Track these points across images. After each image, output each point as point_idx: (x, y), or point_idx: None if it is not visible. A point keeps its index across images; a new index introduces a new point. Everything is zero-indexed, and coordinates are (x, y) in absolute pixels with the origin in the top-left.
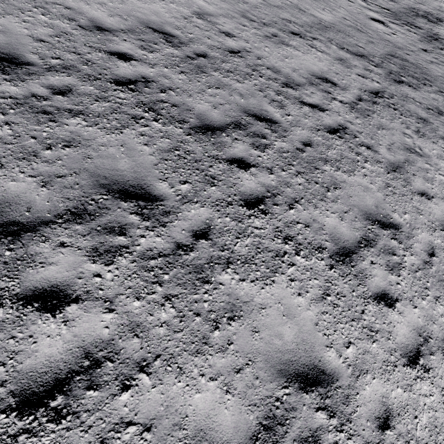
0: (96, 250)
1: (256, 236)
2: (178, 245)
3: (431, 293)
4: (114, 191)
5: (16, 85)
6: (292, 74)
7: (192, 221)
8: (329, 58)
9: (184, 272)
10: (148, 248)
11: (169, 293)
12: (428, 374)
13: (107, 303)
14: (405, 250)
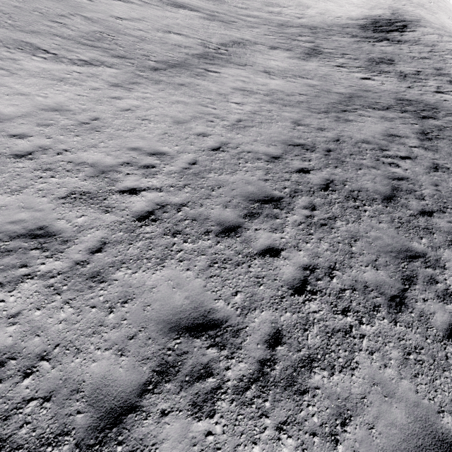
0: (439, 297)
1: None
2: None
3: None
4: (403, 258)
5: (293, 214)
6: (375, 140)
7: (451, 260)
8: (377, 119)
9: None
10: None
11: None
12: None
13: None
14: None
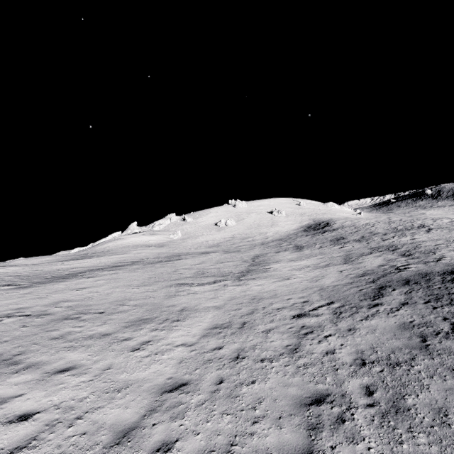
0: None
1: None
2: None
3: None
4: None
5: (393, 293)
6: (385, 264)
7: None
8: (373, 258)
9: None
10: None
11: None
12: None
13: None
14: None
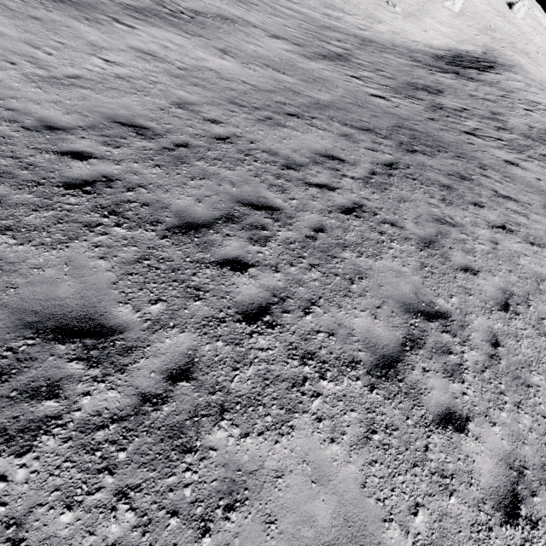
0: (3, 433)
1: (262, 362)
2: (144, 398)
3: (508, 398)
4: (46, 331)
5: None
6: (292, 155)
7: (167, 356)
8: (332, 135)
9: (152, 442)
10: (94, 411)
11: (126, 484)
12: (538, 530)
13: (10, 529)
14: (462, 345)
